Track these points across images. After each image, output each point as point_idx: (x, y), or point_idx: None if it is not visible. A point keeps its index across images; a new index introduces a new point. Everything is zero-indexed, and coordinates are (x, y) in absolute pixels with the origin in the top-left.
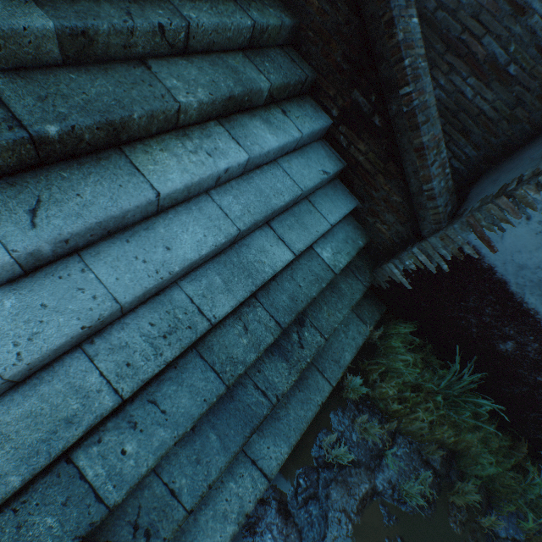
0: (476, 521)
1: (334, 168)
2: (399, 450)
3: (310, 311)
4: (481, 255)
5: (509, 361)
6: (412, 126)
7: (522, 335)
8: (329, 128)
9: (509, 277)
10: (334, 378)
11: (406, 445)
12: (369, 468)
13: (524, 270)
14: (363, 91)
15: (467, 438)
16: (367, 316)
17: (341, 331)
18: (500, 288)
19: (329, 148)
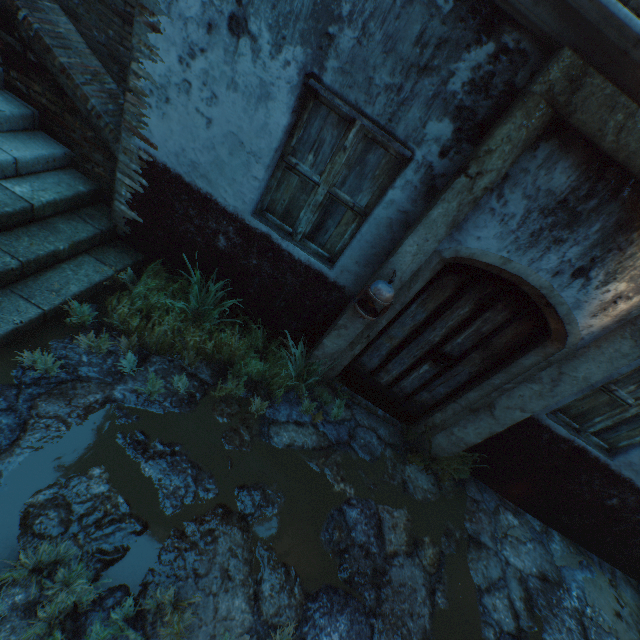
0: (251, 412)
1: (14, 110)
2: (154, 367)
3: (0, 240)
4: (154, 157)
5: (233, 257)
6: (46, 49)
7: (221, 224)
8: (5, 77)
9: (179, 169)
10: (49, 303)
11: (164, 363)
12: (105, 382)
13: (180, 157)
14: (7, 30)
15: (224, 339)
16: (113, 260)
17: (69, 270)
18: (182, 184)
19: (12, 97)
